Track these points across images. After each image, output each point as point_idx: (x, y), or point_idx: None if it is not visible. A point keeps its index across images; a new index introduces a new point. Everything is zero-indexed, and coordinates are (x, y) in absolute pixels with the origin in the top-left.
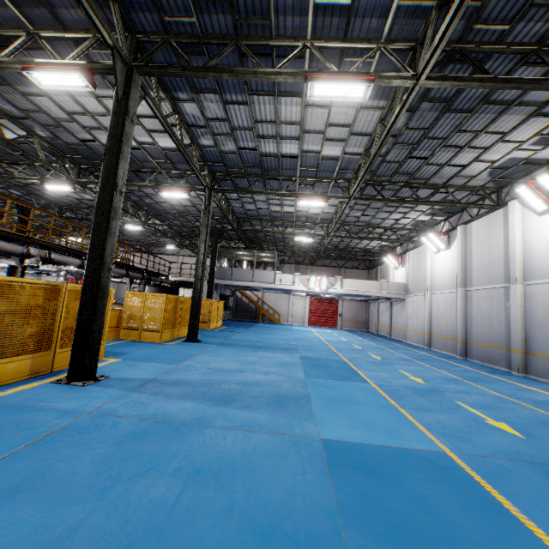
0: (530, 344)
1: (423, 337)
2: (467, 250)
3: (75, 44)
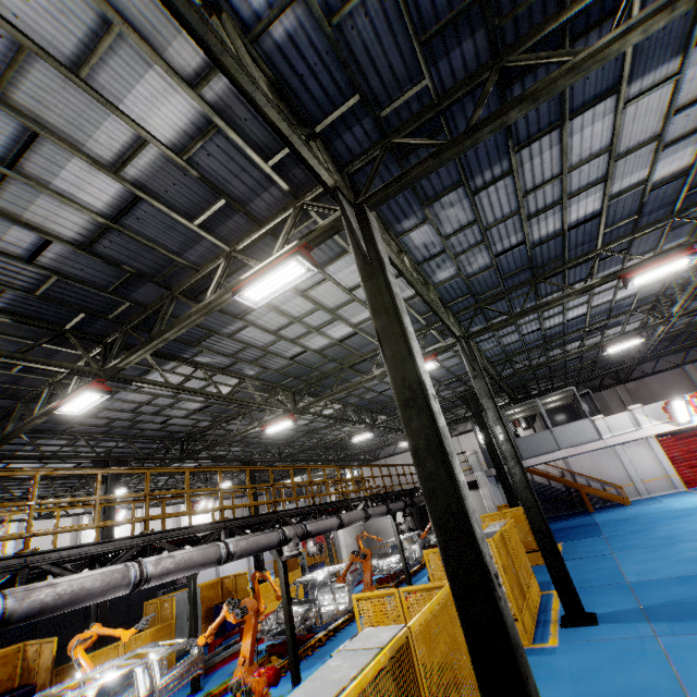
0: None
1: None
2: None
3: (273, 236)
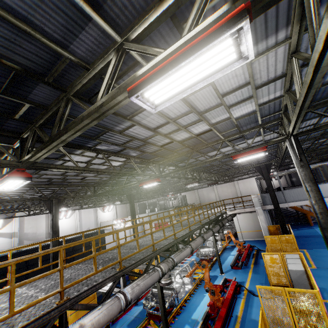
0: None
1: None
2: None
3: (173, 21)
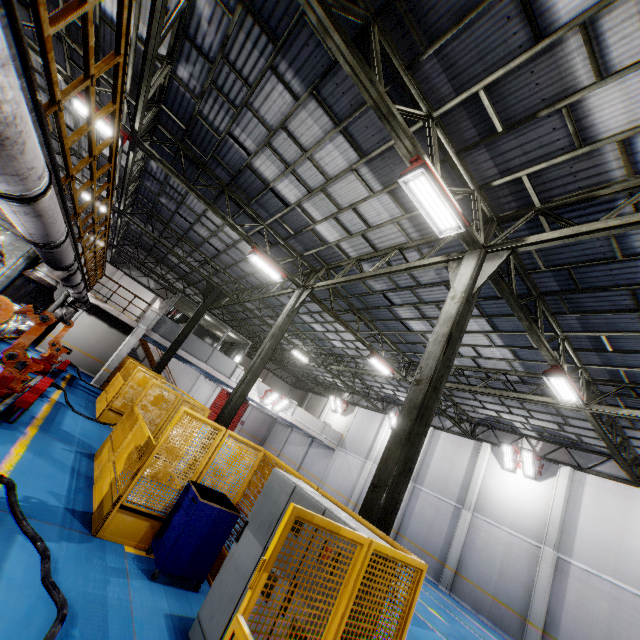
0: (463, 567)
1: (345, 502)
2: (429, 452)
3: (441, 161)
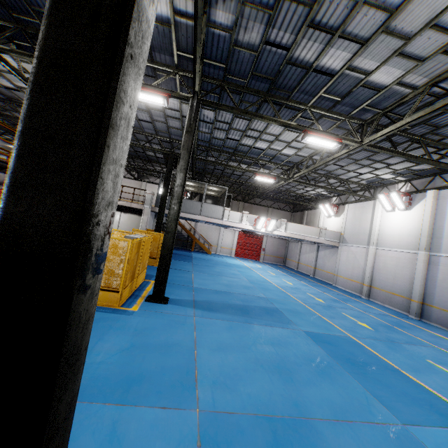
0: None
1: (359, 286)
2: (437, 216)
3: None
